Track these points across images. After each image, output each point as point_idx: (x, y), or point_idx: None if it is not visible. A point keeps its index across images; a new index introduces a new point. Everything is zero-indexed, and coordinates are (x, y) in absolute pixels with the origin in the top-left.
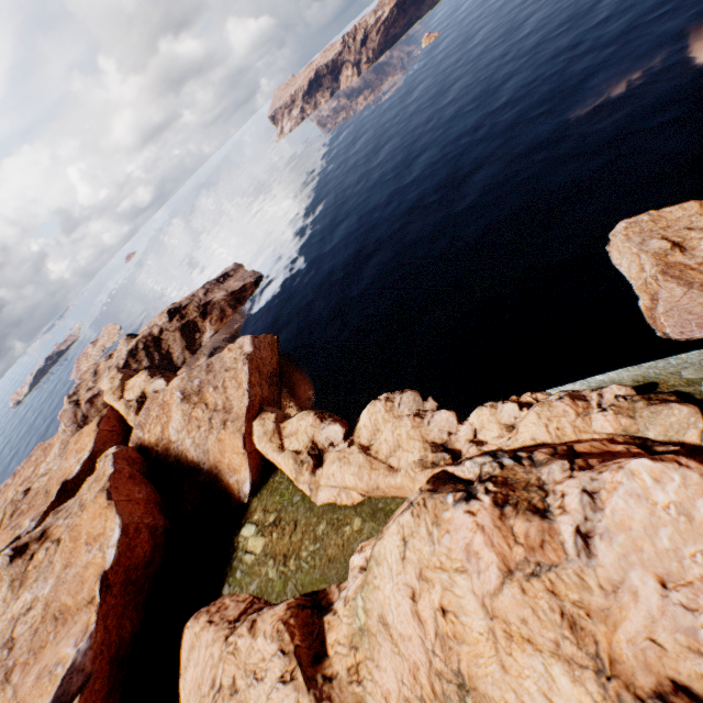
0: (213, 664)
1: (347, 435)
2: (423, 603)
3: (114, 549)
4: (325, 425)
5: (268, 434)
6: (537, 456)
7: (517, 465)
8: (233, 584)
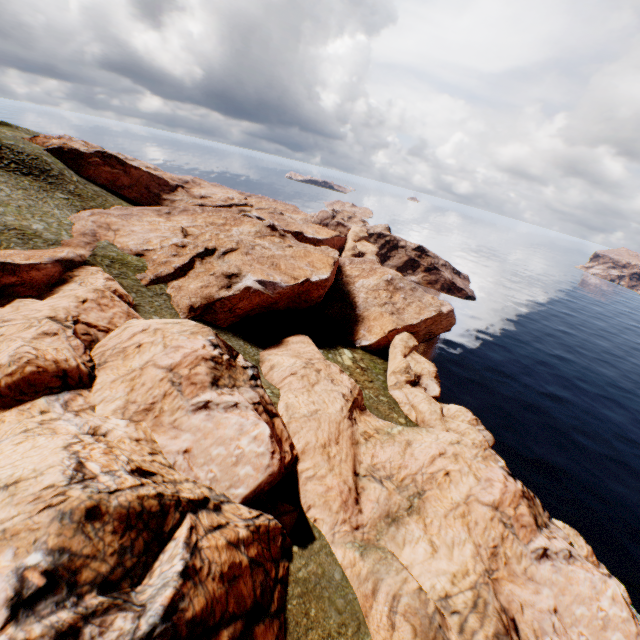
0: (314, 356)
1: (434, 399)
2: (442, 460)
3: (318, 279)
4: (434, 380)
5: (407, 344)
6: (554, 522)
7: (541, 508)
8: (325, 354)
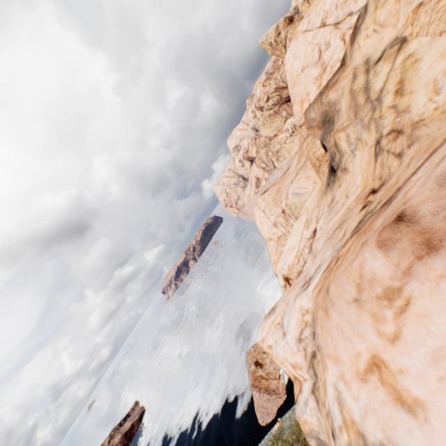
0: None
1: None
2: None
3: None
4: None
5: None
6: None
7: None
8: None
